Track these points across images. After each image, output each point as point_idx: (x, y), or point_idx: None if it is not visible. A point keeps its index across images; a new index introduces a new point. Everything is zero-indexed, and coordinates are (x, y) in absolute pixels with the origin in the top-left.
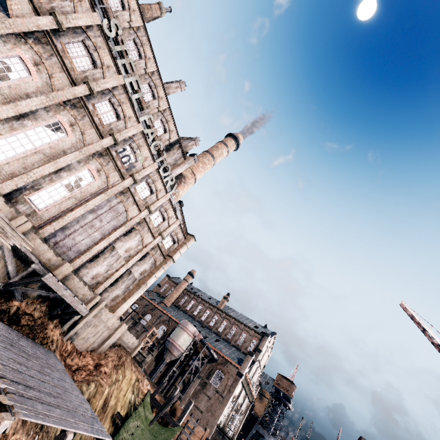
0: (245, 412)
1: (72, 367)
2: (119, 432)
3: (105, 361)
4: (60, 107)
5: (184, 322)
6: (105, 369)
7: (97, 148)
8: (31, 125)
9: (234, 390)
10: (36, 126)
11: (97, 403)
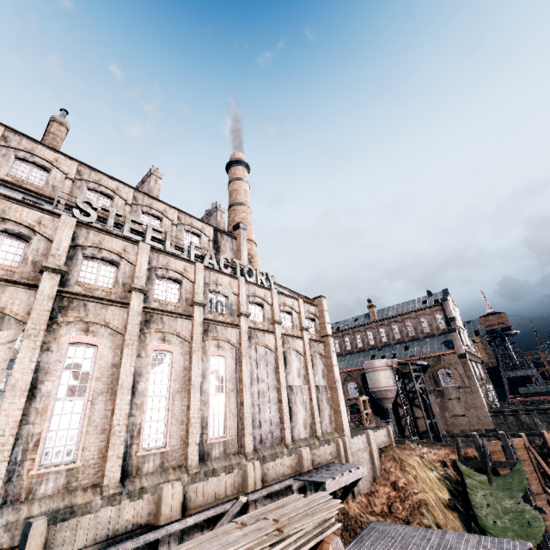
0: (485, 375)
1: (384, 511)
2: (476, 514)
3: (392, 475)
4: (141, 338)
5: (368, 364)
6: (401, 482)
7: (199, 330)
8: (144, 384)
9: (472, 372)
10: (147, 380)
11: (439, 515)
